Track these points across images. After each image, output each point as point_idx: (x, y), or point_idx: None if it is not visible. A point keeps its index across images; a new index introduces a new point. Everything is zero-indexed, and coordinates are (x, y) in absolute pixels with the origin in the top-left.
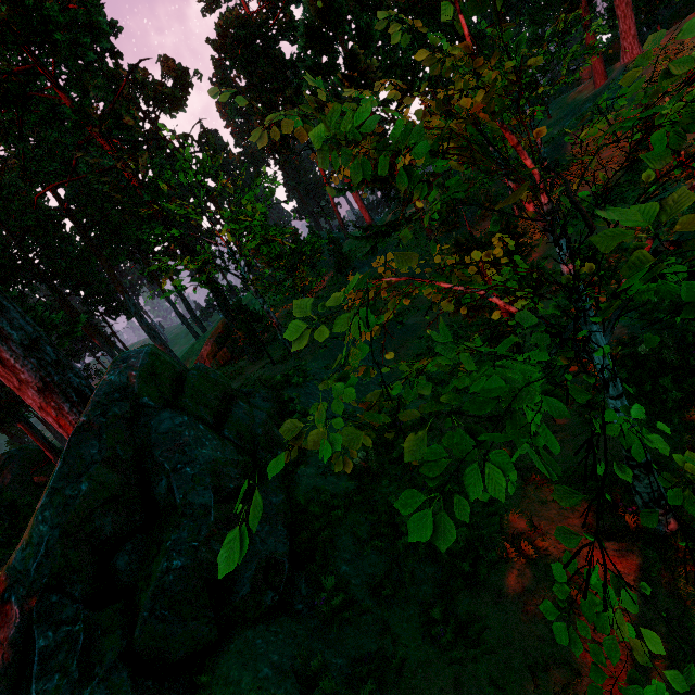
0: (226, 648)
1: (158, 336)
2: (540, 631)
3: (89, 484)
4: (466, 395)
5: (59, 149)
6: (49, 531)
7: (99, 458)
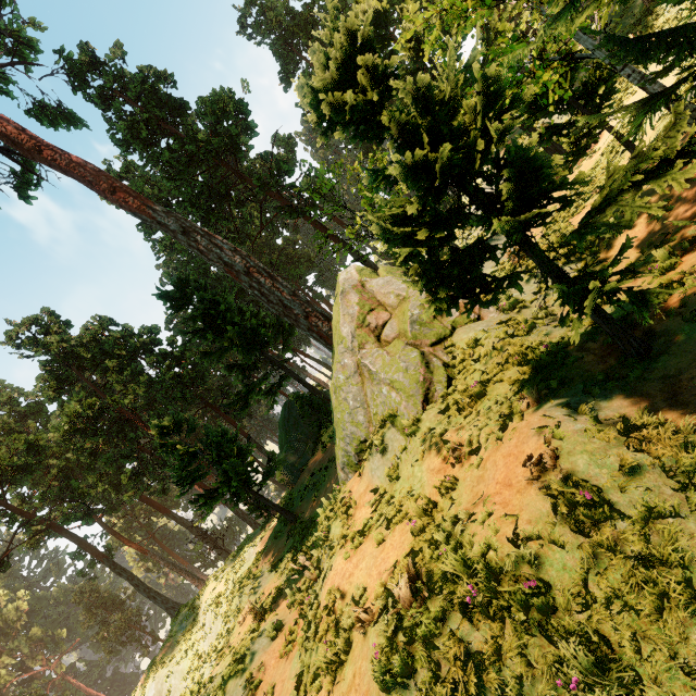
0: (456, 335)
1: None
2: (646, 238)
3: (358, 307)
4: (588, 200)
5: (250, 216)
6: (350, 329)
7: (357, 298)
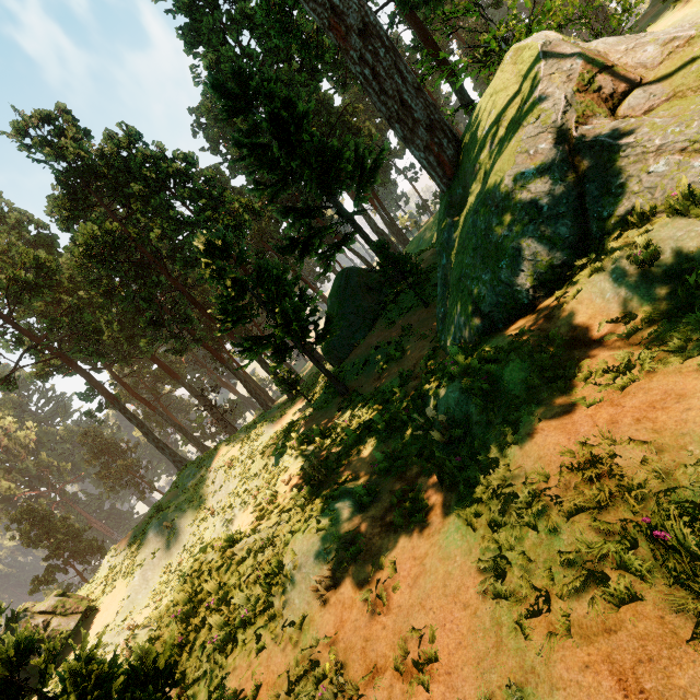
0: None
1: (384, 233)
2: None
3: (583, 60)
4: None
5: None
6: (562, 92)
7: (578, 50)
